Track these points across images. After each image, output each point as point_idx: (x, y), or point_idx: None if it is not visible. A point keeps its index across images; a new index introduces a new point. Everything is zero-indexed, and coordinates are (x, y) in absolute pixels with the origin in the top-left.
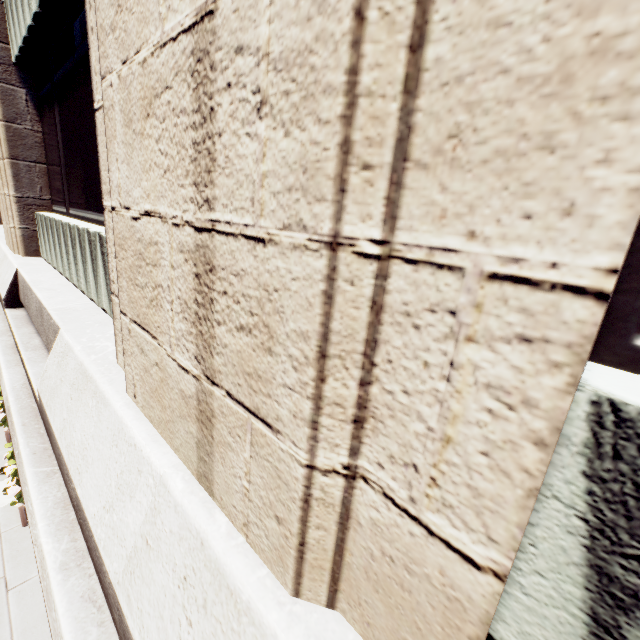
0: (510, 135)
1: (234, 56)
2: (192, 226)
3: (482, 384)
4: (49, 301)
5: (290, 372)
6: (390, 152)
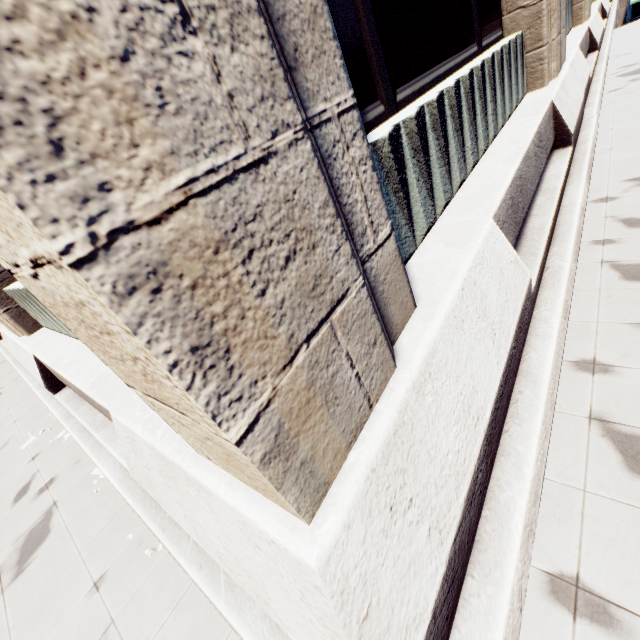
0: None
1: None
2: None
3: None
4: None
5: None
6: None
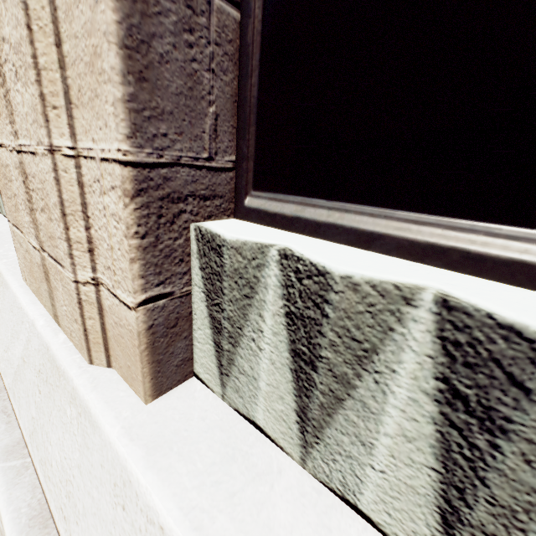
0: (90, 90)
1: (3, 43)
2: (15, 150)
3: (111, 214)
4: None
5: (58, 229)
6: (63, 99)
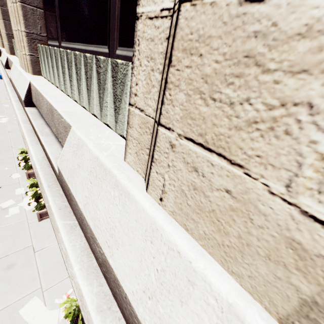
0: None
1: None
2: None
3: None
4: (57, 105)
5: None
6: None
